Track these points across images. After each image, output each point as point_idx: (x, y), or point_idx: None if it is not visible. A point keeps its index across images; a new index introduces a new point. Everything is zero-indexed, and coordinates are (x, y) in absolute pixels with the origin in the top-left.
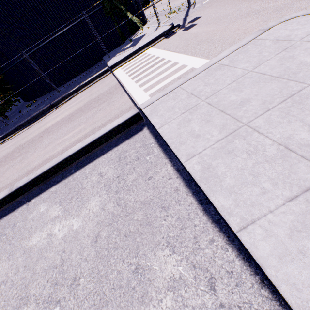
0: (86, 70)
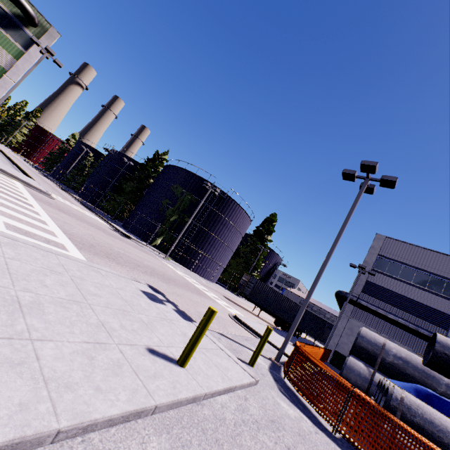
0: (129, 232)
